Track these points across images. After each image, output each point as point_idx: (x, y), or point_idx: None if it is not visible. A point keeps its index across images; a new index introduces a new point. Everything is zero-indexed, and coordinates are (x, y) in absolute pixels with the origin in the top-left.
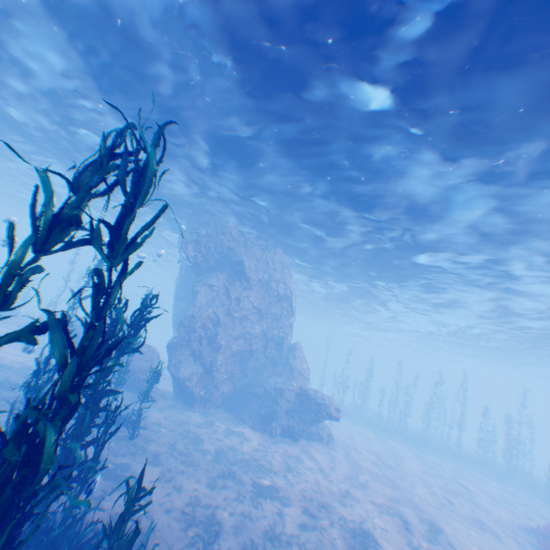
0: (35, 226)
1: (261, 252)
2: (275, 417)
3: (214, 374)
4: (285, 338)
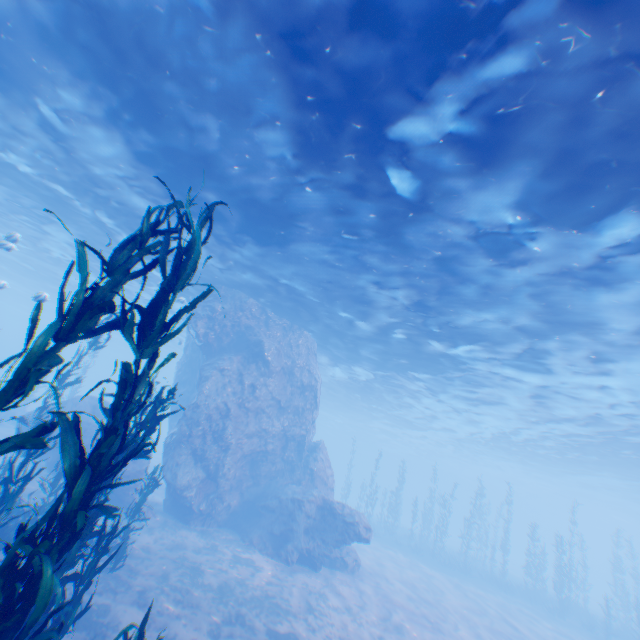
0: (61, 310)
1: (284, 333)
2: (292, 538)
3: (219, 481)
4: (307, 436)
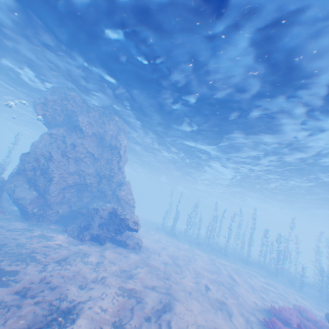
0: None
1: (100, 116)
2: (89, 228)
3: (46, 196)
4: (115, 176)
